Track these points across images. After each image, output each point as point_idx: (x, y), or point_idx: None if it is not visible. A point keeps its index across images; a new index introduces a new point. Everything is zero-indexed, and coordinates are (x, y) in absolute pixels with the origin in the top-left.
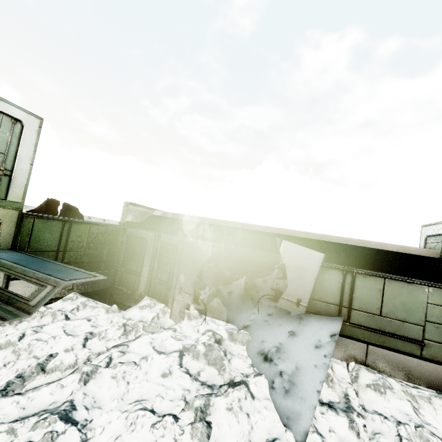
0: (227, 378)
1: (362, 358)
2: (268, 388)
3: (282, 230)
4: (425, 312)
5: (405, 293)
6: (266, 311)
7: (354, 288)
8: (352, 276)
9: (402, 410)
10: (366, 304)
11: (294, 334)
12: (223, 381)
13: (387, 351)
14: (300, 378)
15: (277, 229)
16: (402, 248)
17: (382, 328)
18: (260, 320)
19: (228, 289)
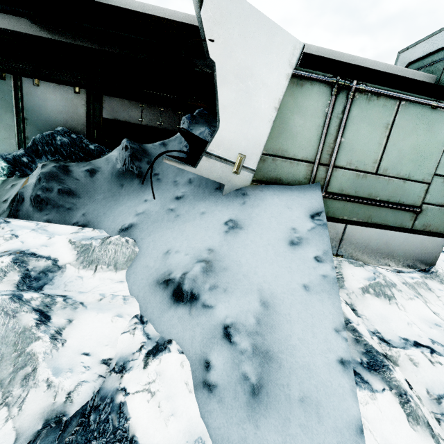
0: (35, 414)
1: (334, 247)
2: (195, 389)
3: (196, 20)
4: (438, 160)
5: (423, 129)
6: (171, 192)
7: (346, 124)
8: (348, 99)
9: (427, 318)
10: (359, 155)
11: (238, 226)
12: (12, 436)
13: (371, 229)
14: (280, 333)
15: (187, 18)
16: (393, 70)
17: (374, 194)
18: (159, 211)
19: (88, 165)
